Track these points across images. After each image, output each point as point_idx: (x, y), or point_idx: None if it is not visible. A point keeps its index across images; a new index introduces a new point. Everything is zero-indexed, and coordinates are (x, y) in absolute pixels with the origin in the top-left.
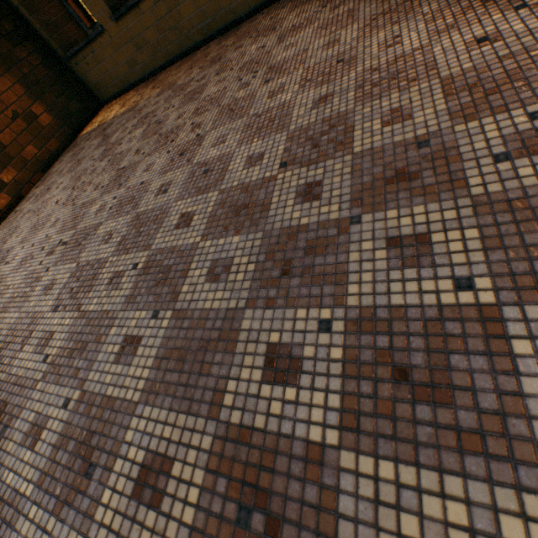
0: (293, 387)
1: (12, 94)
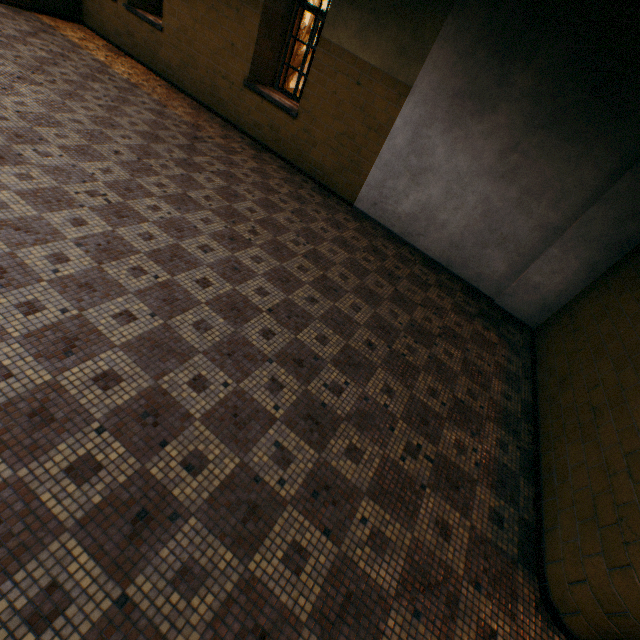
0: None
1: None
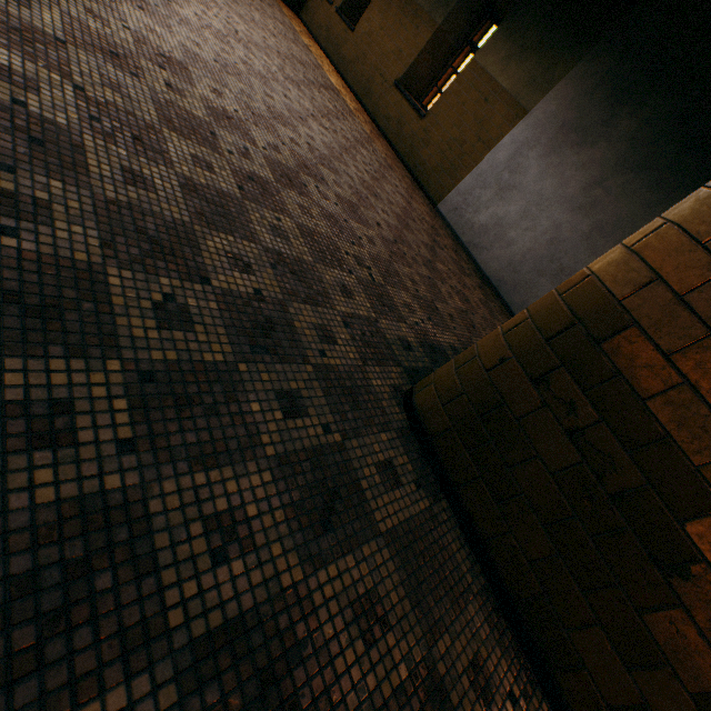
0: None
1: None
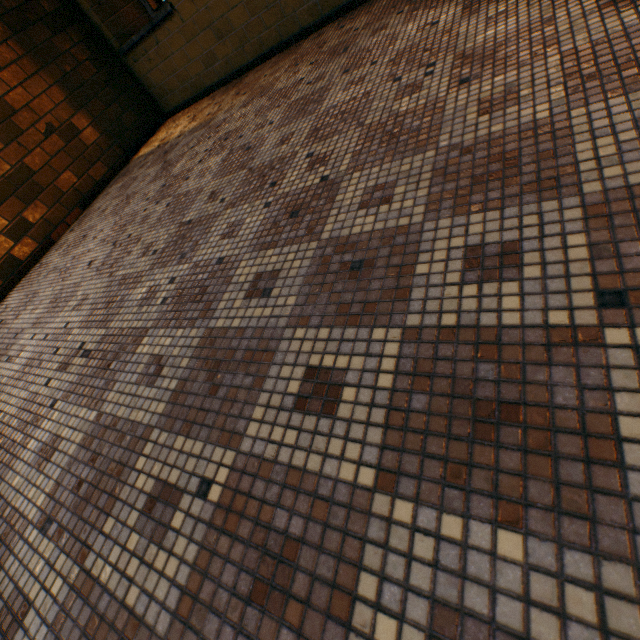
0: None
1: (47, 100)
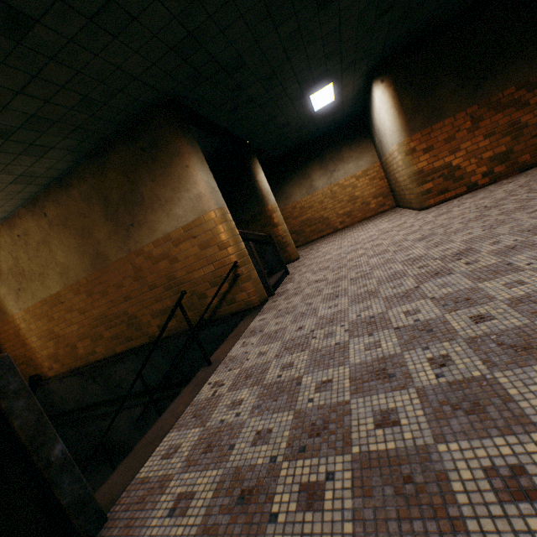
0: (490, 246)
1: None
